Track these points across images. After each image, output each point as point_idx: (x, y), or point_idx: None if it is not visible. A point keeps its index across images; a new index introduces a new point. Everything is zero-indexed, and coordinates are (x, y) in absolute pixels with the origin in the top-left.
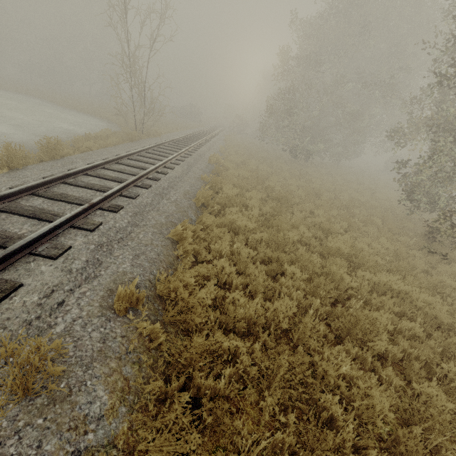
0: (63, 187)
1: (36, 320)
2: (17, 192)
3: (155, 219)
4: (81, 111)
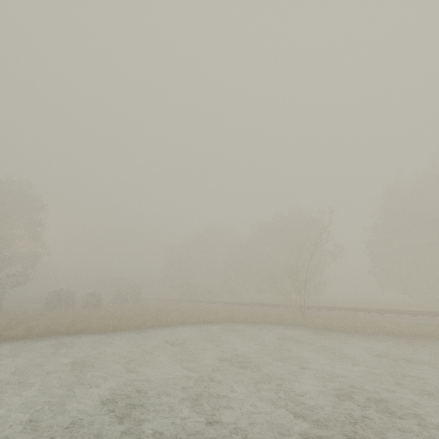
0: None
1: None
2: None
3: None
4: (145, 326)
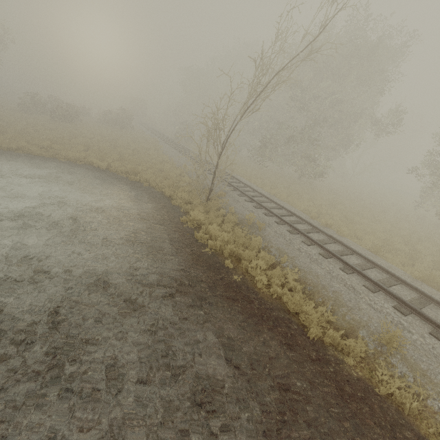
0: None
1: None
2: None
3: None
4: (22, 152)
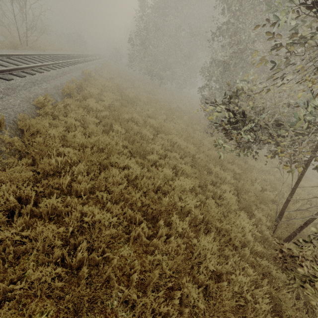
0: None
1: None
2: None
3: (25, 94)
4: None
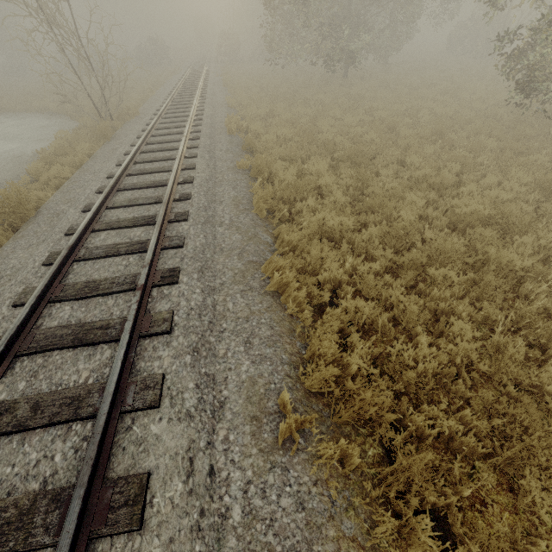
0: (79, 270)
1: (202, 518)
2: (29, 312)
3: (228, 267)
4: (3, 111)
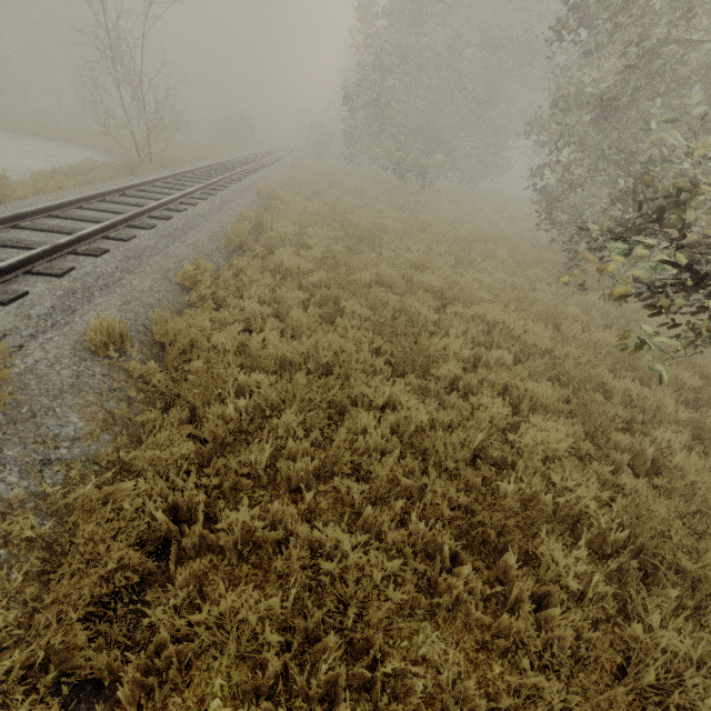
0: (14, 233)
1: None
2: None
3: (160, 264)
4: (46, 138)
